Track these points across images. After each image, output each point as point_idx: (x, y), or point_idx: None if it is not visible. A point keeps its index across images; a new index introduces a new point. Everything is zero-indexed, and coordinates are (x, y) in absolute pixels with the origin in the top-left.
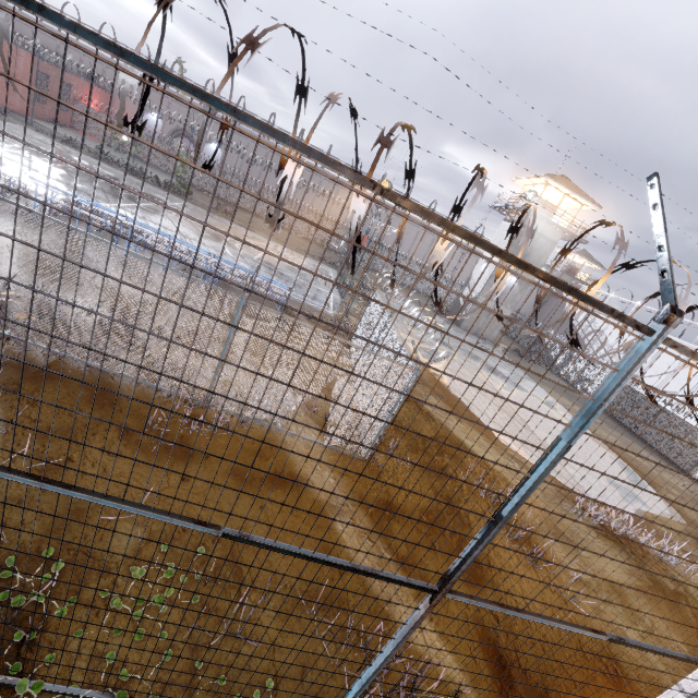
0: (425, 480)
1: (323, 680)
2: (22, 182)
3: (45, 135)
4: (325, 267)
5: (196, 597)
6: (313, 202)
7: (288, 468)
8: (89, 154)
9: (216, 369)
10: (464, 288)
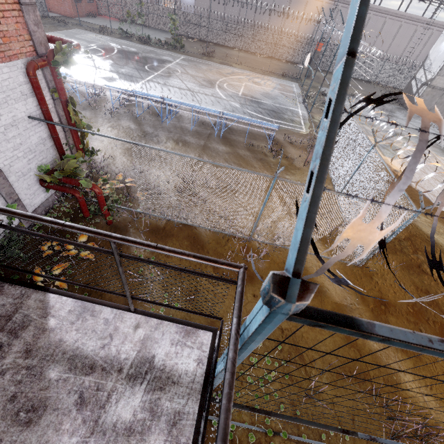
0: (406, 278)
1: (365, 424)
2: (99, 85)
3: (90, 31)
4: (288, 83)
5: (286, 376)
6: (270, 18)
7: (310, 279)
8: (117, 36)
9: (256, 221)
10: (417, 71)
